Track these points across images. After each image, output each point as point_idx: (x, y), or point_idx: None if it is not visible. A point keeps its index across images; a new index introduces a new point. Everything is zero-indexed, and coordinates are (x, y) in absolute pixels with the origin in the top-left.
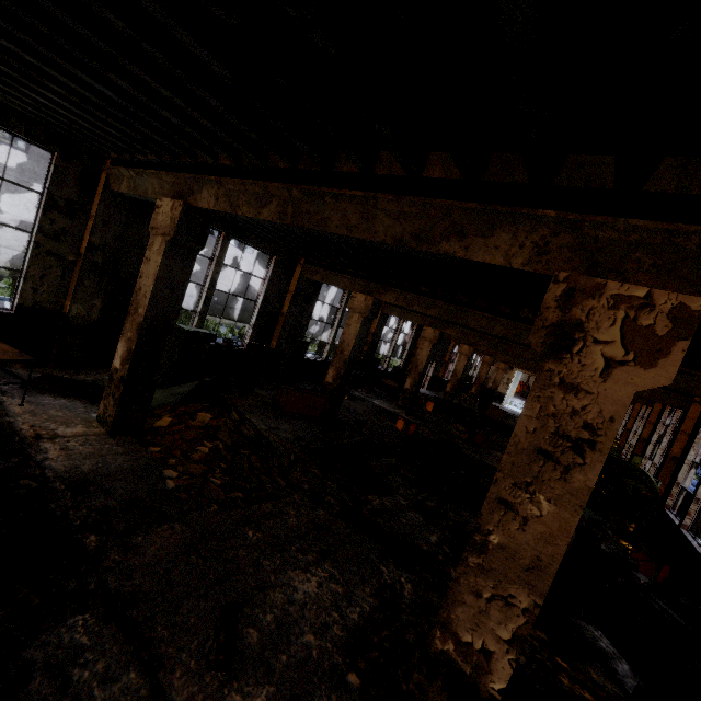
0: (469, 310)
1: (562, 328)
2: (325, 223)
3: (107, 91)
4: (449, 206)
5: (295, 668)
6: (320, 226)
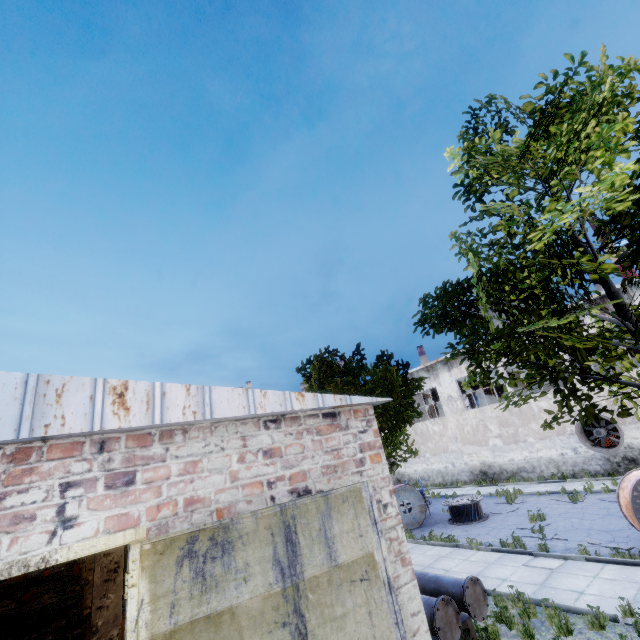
0: None
1: None
2: None
3: None
4: None
5: None
6: None
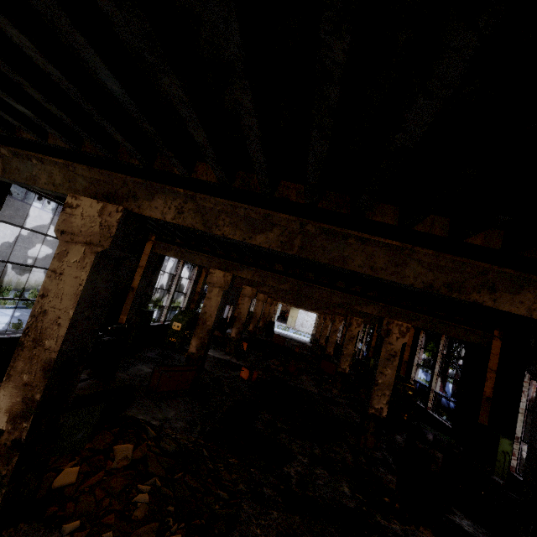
0: (314, 285)
1: None
2: (344, 261)
3: (115, 84)
4: (488, 268)
5: None
6: (337, 262)
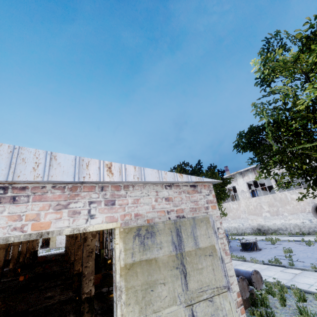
0: None
1: (76, 236)
2: None
3: None
4: None
5: (58, 294)
6: None
